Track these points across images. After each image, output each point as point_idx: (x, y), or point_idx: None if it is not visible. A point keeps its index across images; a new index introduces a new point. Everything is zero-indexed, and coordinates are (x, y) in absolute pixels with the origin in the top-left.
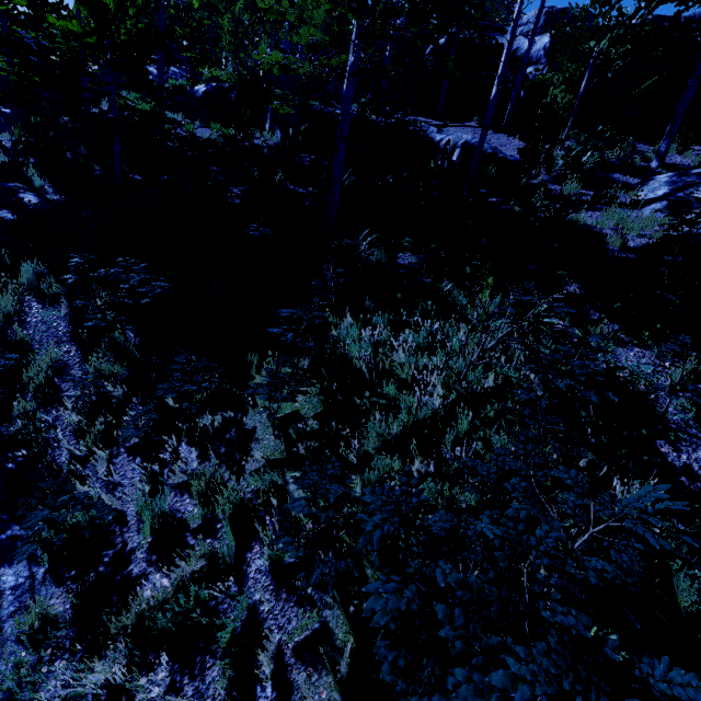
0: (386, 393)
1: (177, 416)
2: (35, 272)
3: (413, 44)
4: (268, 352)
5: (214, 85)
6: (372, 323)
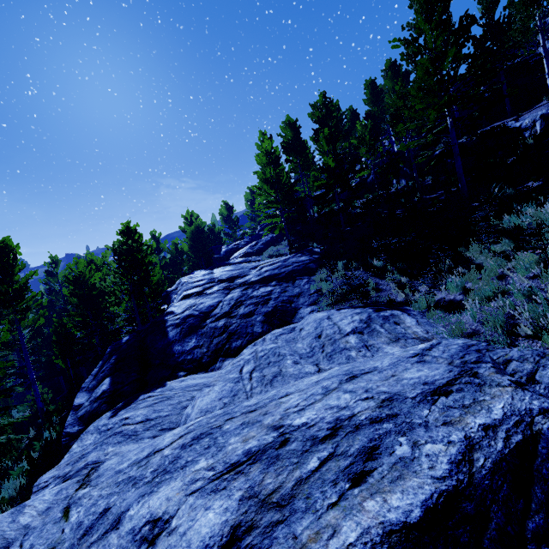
0: (547, 225)
1: (437, 276)
2: (343, 263)
3: (481, 97)
4: (470, 239)
5: (359, 180)
6: (522, 212)
